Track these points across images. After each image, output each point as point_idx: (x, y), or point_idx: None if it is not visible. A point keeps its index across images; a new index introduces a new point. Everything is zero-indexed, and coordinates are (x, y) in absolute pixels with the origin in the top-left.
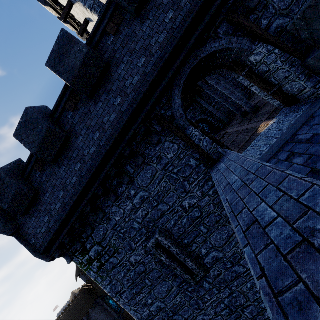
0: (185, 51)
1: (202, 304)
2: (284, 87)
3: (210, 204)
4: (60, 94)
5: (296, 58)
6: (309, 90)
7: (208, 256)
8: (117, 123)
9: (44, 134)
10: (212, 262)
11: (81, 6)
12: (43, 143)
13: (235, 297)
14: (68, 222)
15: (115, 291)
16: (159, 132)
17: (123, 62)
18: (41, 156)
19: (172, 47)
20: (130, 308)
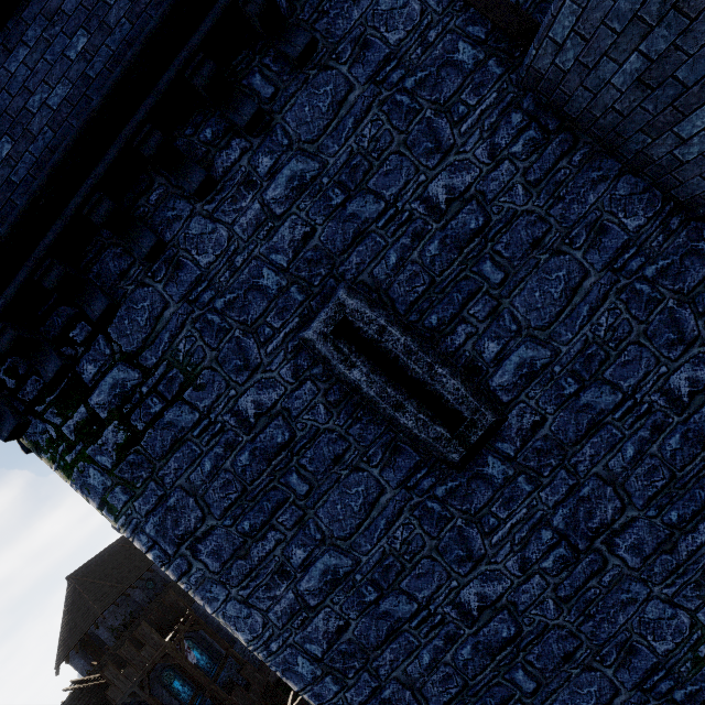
0: None
1: (480, 541)
2: None
3: (516, 185)
4: None
5: None
6: None
7: (503, 364)
8: None
9: None
10: (515, 382)
11: None
12: None
13: (588, 497)
14: (20, 264)
15: (176, 533)
16: None
17: None
18: None
19: None
20: (227, 592)
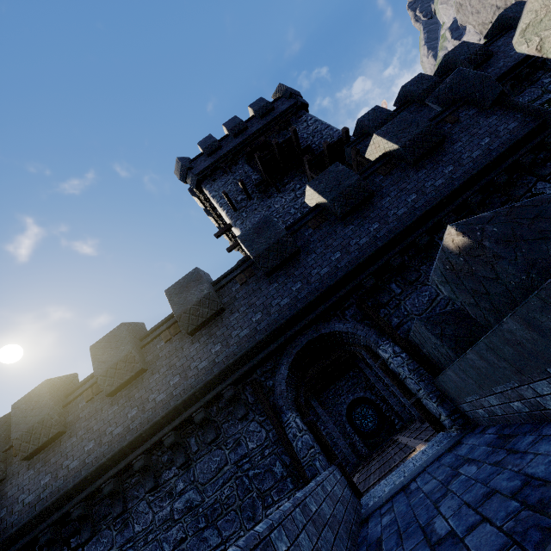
0: (304, 322)
1: None
2: (423, 401)
3: None
4: (164, 319)
5: (426, 371)
6: (445, 418)
7: None
8: (204, 374)
9: (120, 358)
10: None
11: (238, 231)
12: (114, 367)
13: None
14: (69, 500)
15: None
16: (250, 403)
17: (239, 311)
18: (101, 382)
19: (291, 314)
20: None
